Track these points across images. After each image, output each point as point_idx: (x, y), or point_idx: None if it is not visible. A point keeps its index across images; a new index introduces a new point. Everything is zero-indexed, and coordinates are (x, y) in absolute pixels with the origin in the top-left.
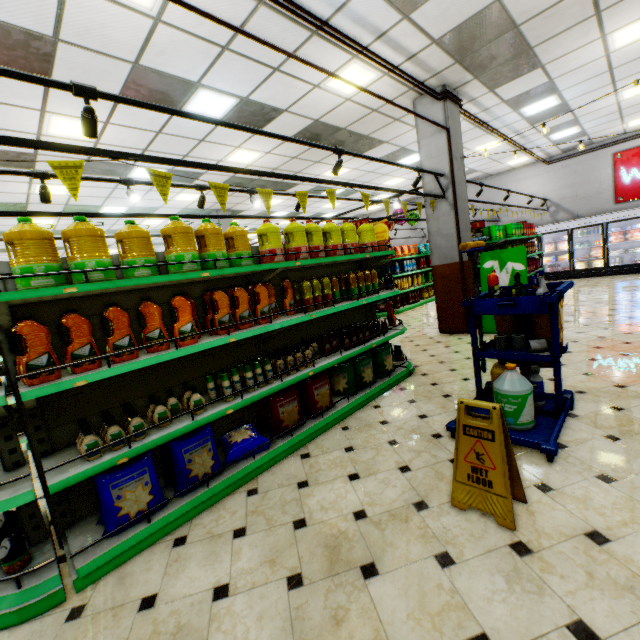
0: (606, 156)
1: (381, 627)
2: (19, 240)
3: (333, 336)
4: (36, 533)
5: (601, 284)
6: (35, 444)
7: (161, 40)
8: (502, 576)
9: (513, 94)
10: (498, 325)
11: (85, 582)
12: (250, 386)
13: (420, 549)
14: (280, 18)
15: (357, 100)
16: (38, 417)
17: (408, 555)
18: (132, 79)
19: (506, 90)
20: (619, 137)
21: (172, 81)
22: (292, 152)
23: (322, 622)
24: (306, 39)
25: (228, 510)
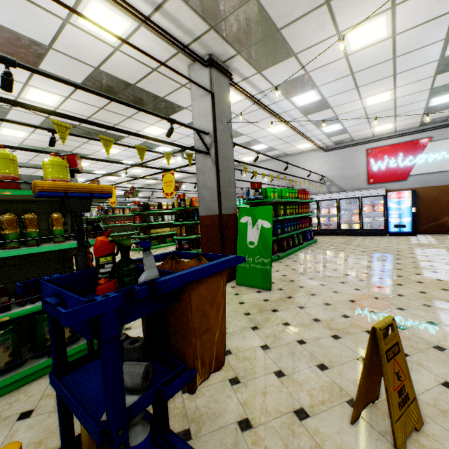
0: (362, 150)
1: None
2: None
3: None
4: None
5: (355, 242)
6: None
7: None
8: None
9: (280, 80)
10: None
11: None
12: None
13: None
14: None
15: (128, 52)
16: None
17: None
18: None
19: (272, 75)
20: (370, 138)
21: None
22: (95, 101)
23: None
24: None
25: None
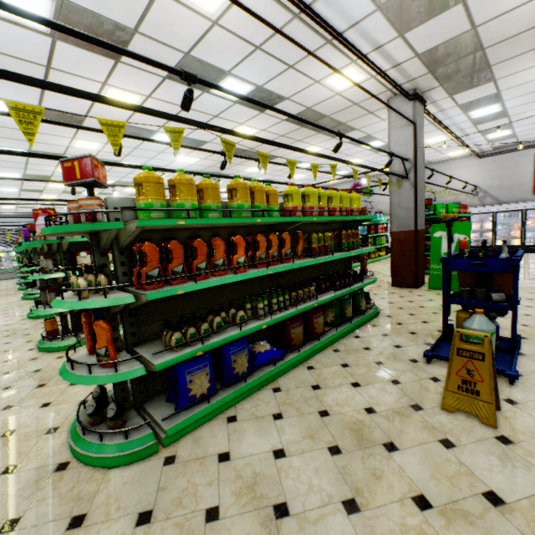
0: (529, 155)
1: (412, 482)
2: (146, 183)
3: (327, 278)
4: (124, 403)
5: None
6: (129, 336)
7: (212, 38)
8: (495, 456)
9: (466, 100)
10: (461, 280)
11: (170, 440)
12: (277, 309)
13: (425, 435)
14: (306, 29)
15: (345, 95)
16: (133, 316)
17: (417, 439)
18: (180, 65)
19: (462, 97)
20: None
21: (209, 69)
22: (282, 131)
23: (365, 477)
24: (321, 46)
25: (262, 401)
